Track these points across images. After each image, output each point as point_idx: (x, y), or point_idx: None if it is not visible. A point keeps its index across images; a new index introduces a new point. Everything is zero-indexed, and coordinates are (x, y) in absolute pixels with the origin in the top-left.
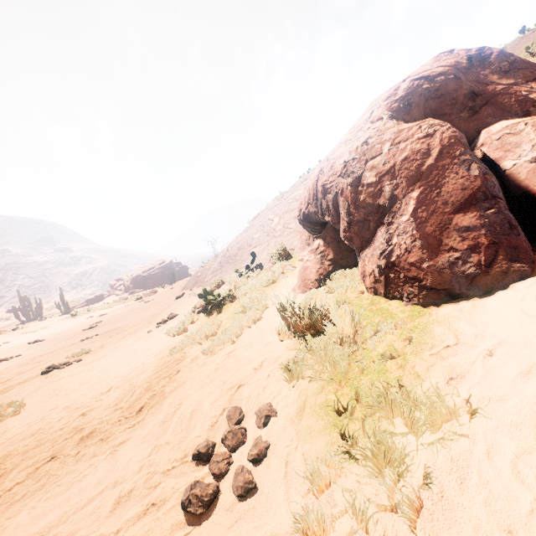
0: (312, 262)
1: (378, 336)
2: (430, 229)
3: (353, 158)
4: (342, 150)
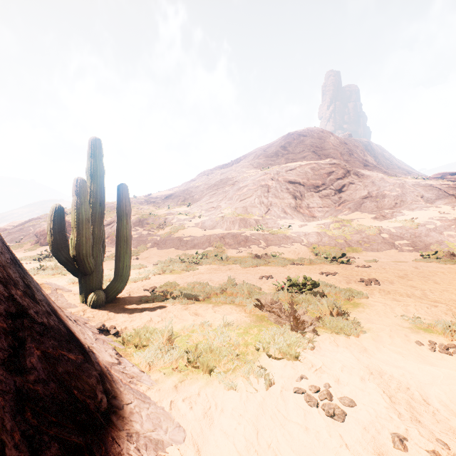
0: (34, 242)
1: (36, 248)
2: (45, 240)
3: (42, 231)
4: (42, 229)
